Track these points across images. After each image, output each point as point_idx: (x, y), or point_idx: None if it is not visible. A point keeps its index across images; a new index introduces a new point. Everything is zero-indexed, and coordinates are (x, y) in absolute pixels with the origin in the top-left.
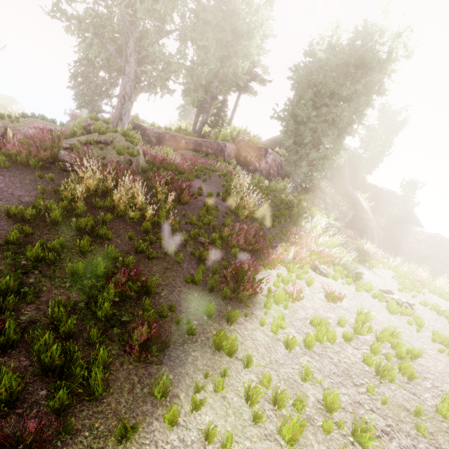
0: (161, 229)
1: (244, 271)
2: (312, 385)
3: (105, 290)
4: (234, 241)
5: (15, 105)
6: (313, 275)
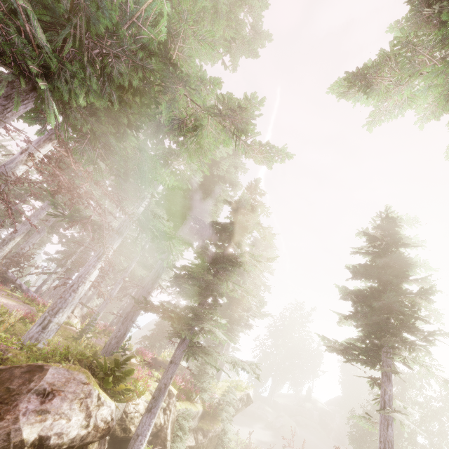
0: None
1: None
2: None
3: None
4: None
5: None
6: None
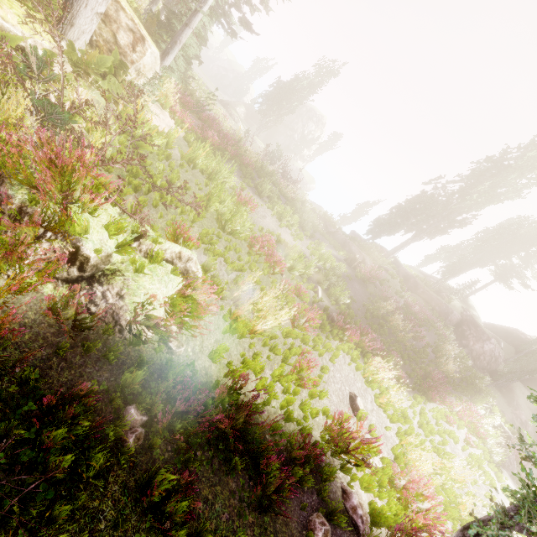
0: (401, 344)
1: (431, 390)
2: (439, 437)
3: (388, 353)
4: (431, 376)
5: (313, 185)
6: (464, 432)
